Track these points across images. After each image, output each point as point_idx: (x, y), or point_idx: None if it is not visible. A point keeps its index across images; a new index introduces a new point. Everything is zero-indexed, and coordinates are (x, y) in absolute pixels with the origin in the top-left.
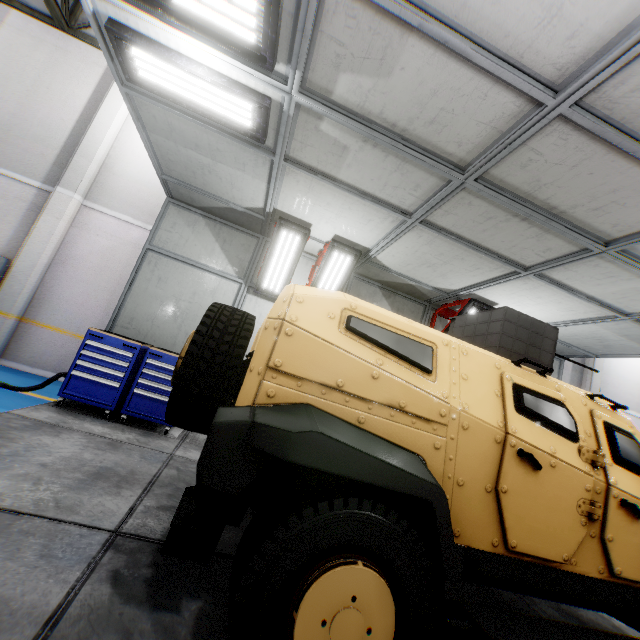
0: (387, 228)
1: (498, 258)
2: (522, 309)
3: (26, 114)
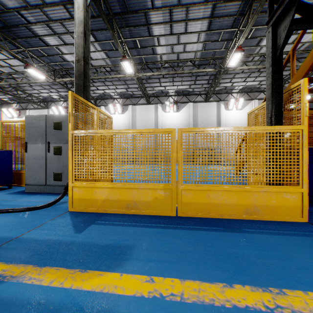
0: None
1: None
2: None
3: (208, 121)
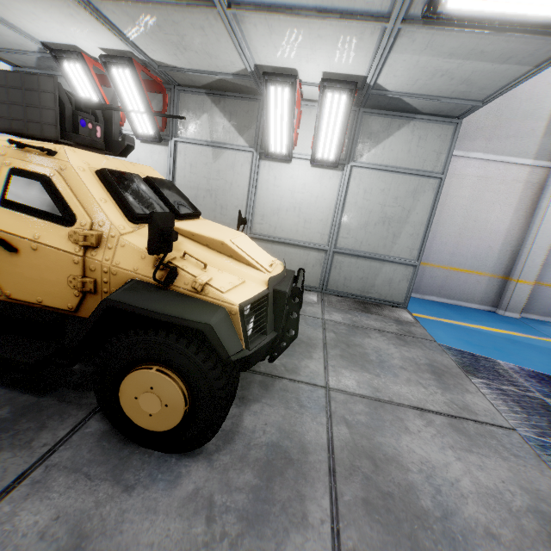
0: (91, 18)
1: (176, 3)
2: (319, 65)
3: None
